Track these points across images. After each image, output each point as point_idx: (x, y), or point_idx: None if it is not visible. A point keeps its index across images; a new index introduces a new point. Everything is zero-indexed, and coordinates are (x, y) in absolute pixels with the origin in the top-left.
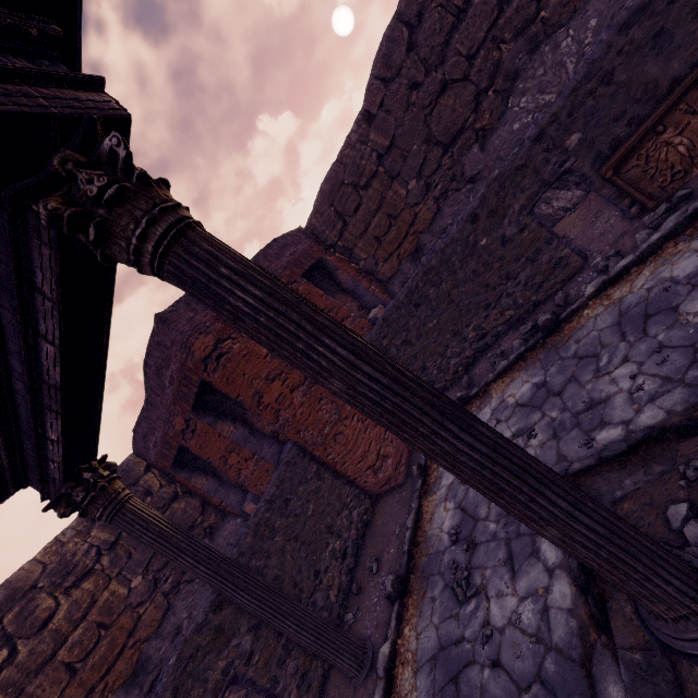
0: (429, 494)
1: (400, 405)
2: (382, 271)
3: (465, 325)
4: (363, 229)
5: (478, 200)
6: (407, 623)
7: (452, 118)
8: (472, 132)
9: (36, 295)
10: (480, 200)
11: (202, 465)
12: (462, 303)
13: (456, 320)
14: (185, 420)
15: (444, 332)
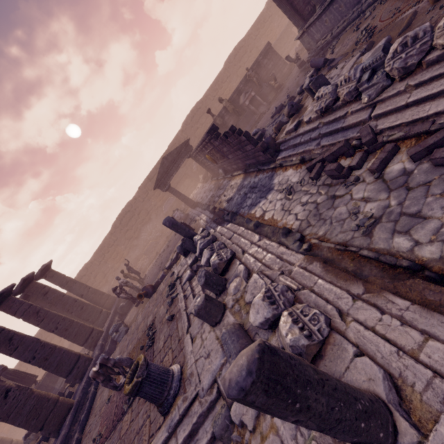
0: None
1: None
2: None
3: None
4: None
5: None
6: None
7: None
8: None
9: None
10: None
11: None
12: None
13: None
14: None
15: None
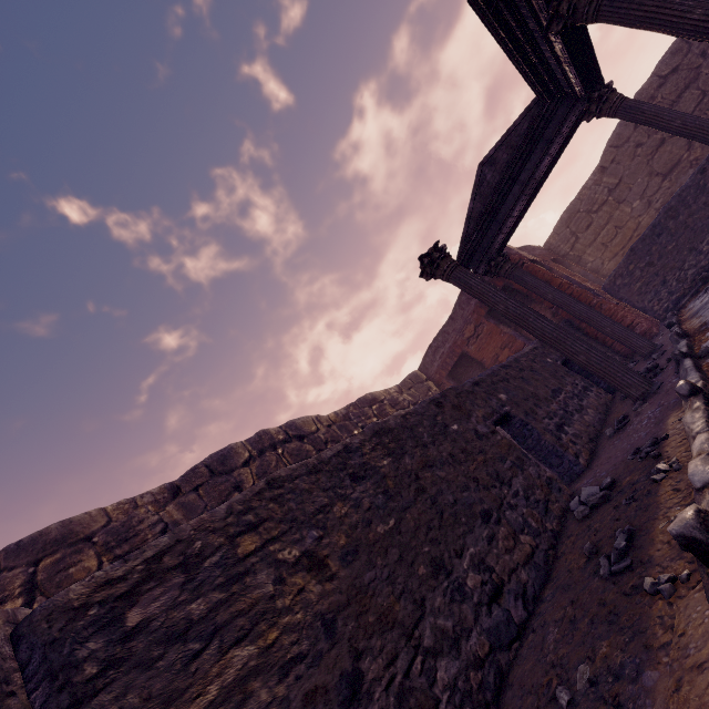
0: (684, 315)
1: (701, 122)
2: (607, 267)
3: (699, 242)
4: (593, 239)
5: (704, 160)
6: (686, 324)
7: (669, 157)
8: (687, 163)
9: (558, 136)
10: (706, 160)
11: (465, 381)
12: (696, 227)
13: (691, 239)
14: (475, 327)
15: (681, 250)
